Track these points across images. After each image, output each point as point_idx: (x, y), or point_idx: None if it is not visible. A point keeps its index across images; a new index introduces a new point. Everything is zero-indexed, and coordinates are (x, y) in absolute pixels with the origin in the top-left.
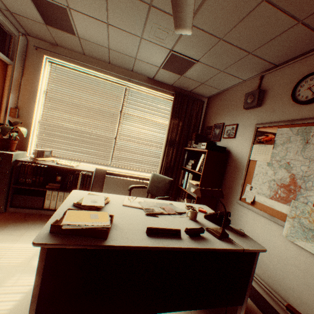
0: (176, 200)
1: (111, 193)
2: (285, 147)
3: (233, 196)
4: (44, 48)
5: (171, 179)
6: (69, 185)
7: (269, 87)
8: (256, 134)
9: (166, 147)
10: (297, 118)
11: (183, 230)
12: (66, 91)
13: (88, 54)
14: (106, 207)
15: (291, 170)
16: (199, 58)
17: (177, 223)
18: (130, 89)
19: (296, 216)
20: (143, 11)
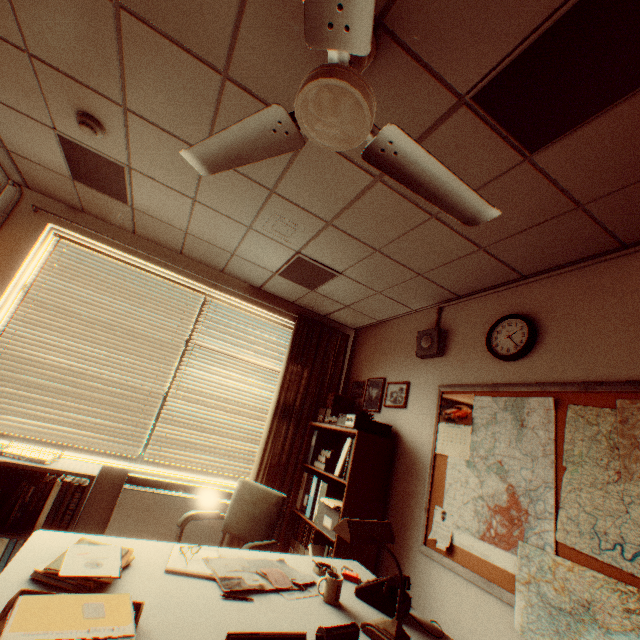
0: (290, 550)
1: (128, 533)
2: (491, 432)
3: (411, 534)
4: (54, 211)
5: (284, 496)
6: (18, 513)
7: (453, 325)
8: (442, 404)
9: (275, 420)
10: (501, 381)
11: (311, 634)
12: (77, 292)
13: (143, 233)
14: (123, 578)
15: (506, 475)
16: (344, 270)
17: (297, 616)
18: (214, 301)
19: (531, 579)
20: (260, 196)
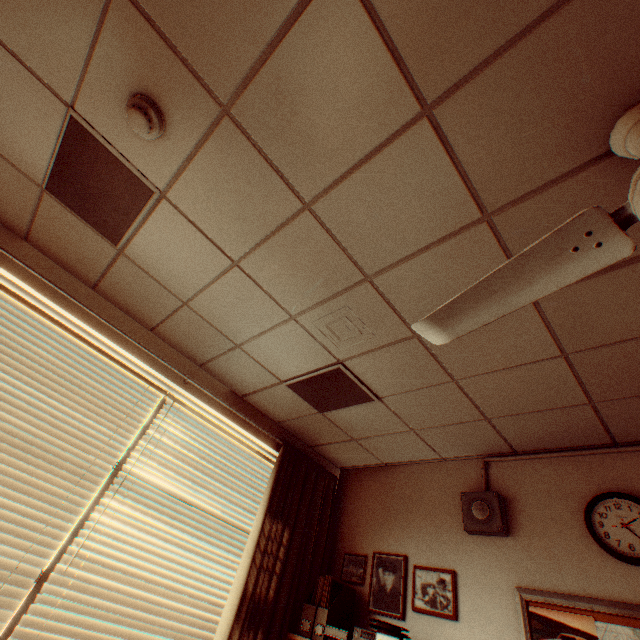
0: None
1: None
2: None
3: None
4: None
5: None
6: None
7: (513, 490)
8: (533, 624)
9: (235, 631)
10: (635, 599)
11: None
12: None
13: (109, 290)
14: None
15: None
16: (388, 394)
17: None
18: (176, 404)
19: None
20: (345, 280)
